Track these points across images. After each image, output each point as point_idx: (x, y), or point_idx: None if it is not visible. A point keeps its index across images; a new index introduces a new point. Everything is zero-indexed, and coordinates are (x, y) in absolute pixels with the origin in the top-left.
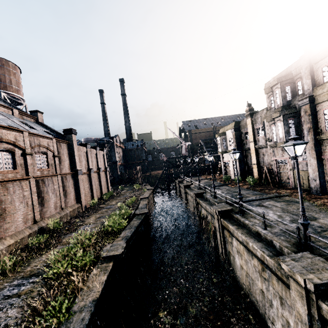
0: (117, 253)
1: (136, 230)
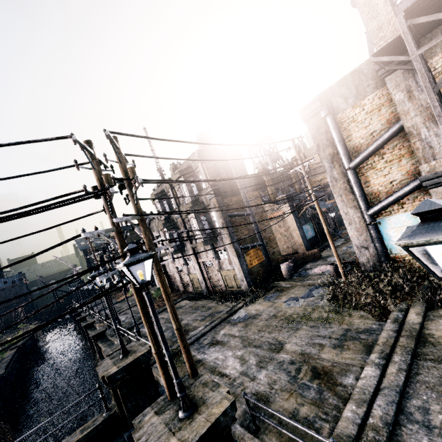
0: (19, 345)
1: (27, 341)
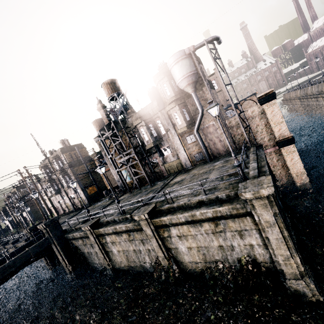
0: None
1: None
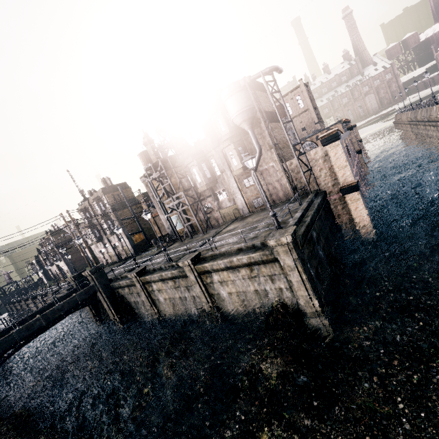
0: None
1: None
